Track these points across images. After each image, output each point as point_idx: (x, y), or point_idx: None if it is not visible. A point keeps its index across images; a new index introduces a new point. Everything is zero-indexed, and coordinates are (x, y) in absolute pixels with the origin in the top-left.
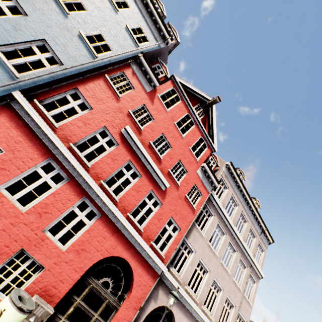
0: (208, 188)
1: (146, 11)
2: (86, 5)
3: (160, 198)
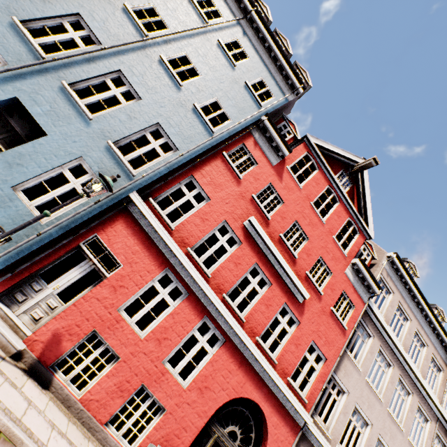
0: (362, 296)
1: (268, 57)
2: (200, 69)
3: (296, 315)
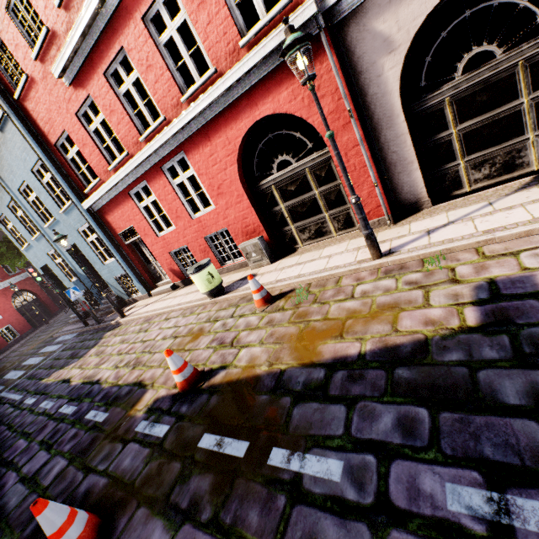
0: None
1: None
2: None
3: None
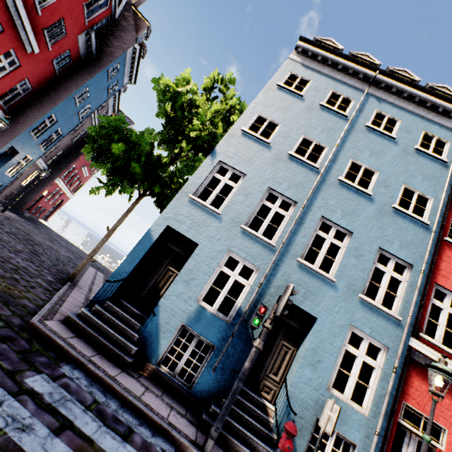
0: None
1: (413, 104)
2: (371, 166)
3: None
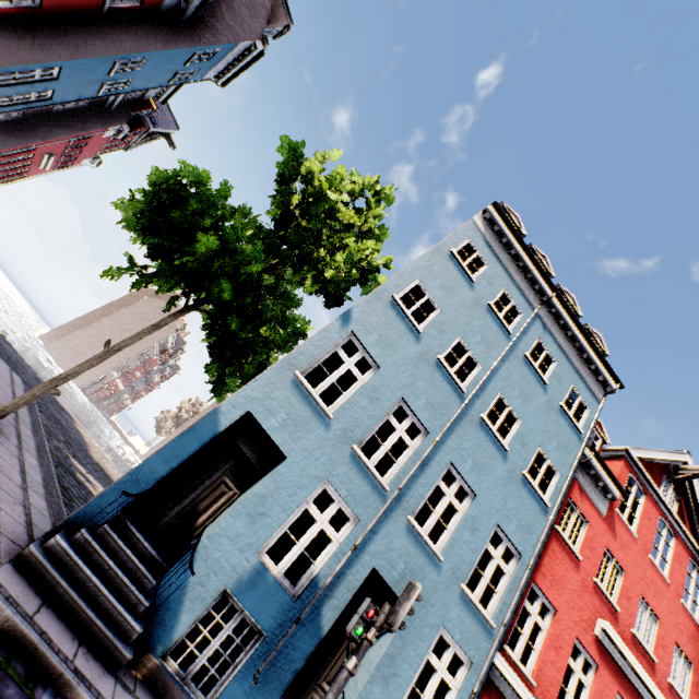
0: None
1: (572, 348)
2: (516, 410)
3: None
